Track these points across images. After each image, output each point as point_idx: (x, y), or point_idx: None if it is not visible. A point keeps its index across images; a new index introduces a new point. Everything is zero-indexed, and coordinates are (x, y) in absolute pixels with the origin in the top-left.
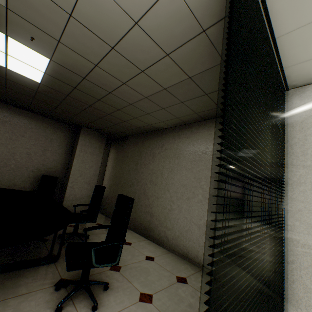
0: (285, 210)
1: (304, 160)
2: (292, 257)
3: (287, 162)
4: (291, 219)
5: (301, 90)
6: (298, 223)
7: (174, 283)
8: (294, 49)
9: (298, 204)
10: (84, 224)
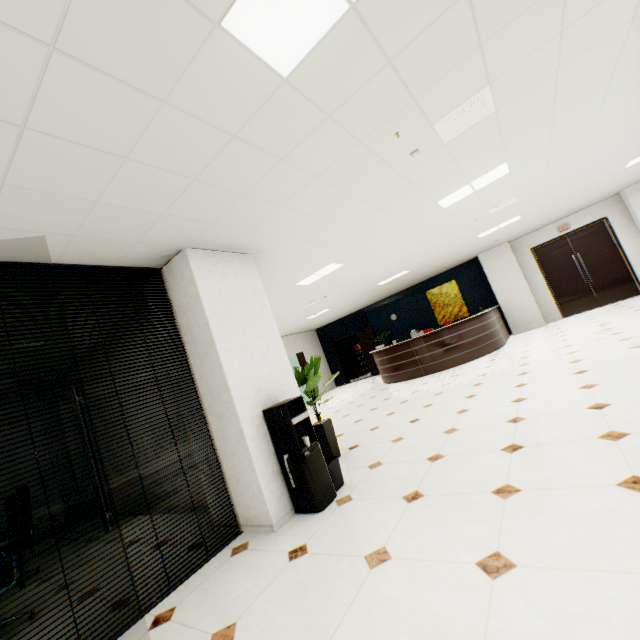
0: (205, 408)
1: (196, 348)
2: (223, 454)
3: (189, 354)
4: (210, 416)
5: (170, 267)
6: (214, 418)
7: (146, 554)
8: (92, 258)
9: (208, 398)
10: (45, 554)
